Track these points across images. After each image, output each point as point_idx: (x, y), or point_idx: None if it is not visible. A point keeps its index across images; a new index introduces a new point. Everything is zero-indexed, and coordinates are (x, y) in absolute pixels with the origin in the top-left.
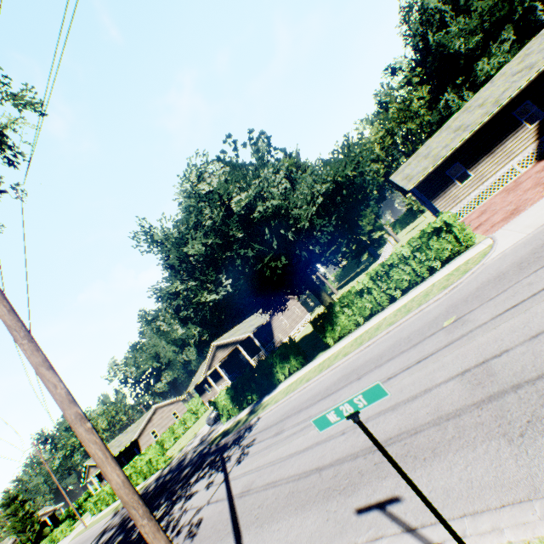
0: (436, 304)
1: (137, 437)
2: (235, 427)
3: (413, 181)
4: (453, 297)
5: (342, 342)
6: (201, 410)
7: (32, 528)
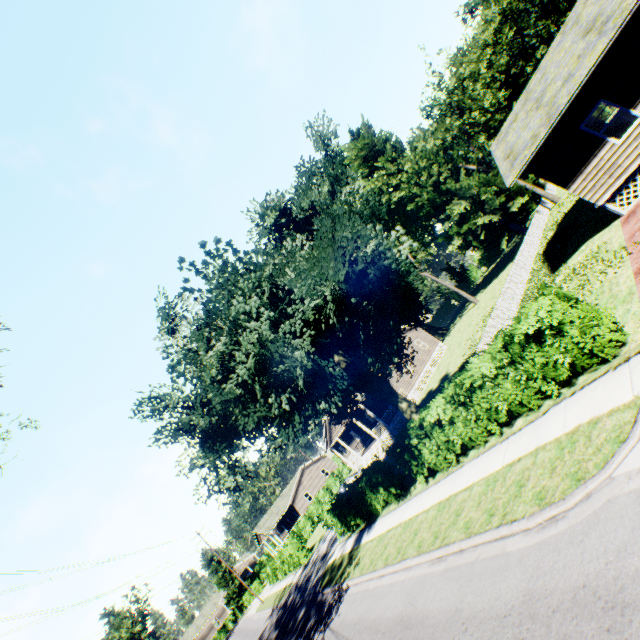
0: (520, 549)
1: (291, 502)
2: (336, 572)
3: (516, 168)
4: (541, 566)
5: (431, 491)
6: (345, 471)
7: (233, 583)
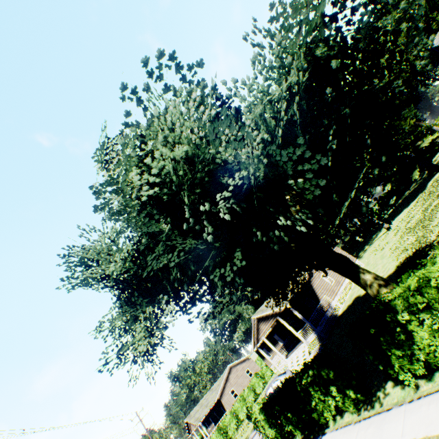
0: None
1: (219, 397)
2: None
3: None
4: None
5: None
6: (267, 373)
7: None
